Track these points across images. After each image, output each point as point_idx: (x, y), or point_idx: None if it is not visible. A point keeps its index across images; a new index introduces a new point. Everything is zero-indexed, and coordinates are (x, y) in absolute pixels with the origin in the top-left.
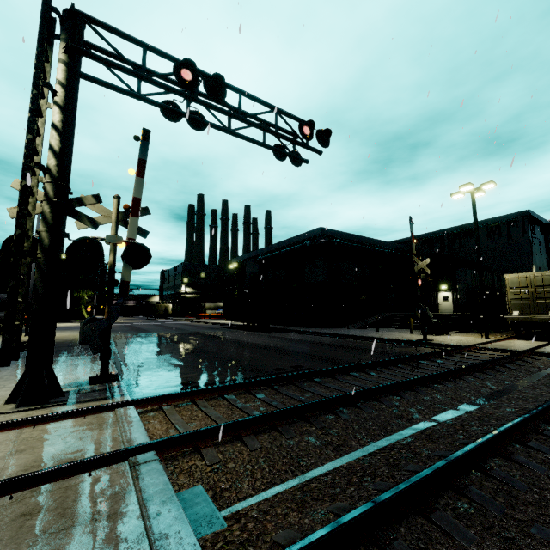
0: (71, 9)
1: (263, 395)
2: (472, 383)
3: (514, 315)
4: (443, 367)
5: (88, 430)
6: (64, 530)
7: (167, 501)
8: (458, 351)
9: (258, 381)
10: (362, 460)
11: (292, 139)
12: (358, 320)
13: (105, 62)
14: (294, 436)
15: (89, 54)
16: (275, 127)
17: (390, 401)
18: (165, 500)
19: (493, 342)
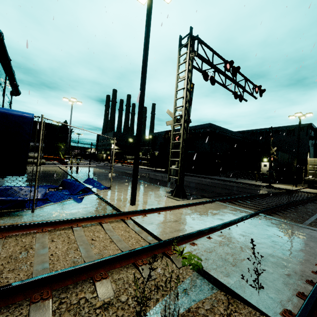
0: (197, 37)
1: (249, 202)
2: (316, 204)
3: (309, 177)
4: (296, 197)
5: (224, 207)
6: (281, 225)
7: (293, 222)
8: (292, 191)
9: (242, 197)
10: (315, 221)
11: (249, 92)
12: (224, 173)
13: (204, 60)
14: (286, 214)
15: (200, 57)
16: (244, 87)
17: (298, 207)
18: (292, 222)
19: (301, 189)
